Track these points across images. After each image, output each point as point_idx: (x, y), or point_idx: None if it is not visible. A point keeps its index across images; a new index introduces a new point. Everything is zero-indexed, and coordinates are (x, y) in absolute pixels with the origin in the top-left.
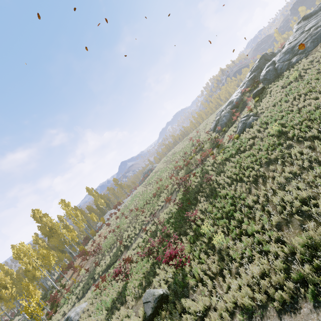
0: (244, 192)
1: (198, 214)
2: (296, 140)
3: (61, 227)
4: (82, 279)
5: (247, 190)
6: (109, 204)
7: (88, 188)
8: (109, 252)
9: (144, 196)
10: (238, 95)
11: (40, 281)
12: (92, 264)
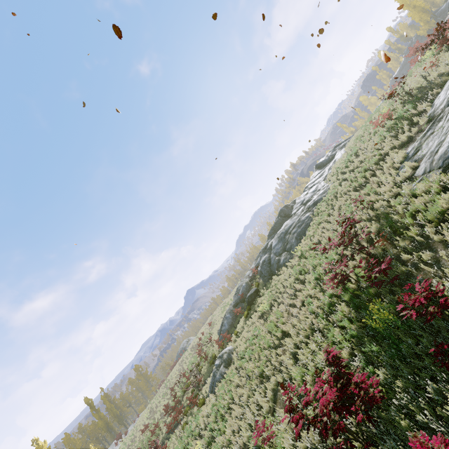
0: None
1: None
2: None
3: None
4: None
5: None
6: (122, 419)
7: (86, 399)
8: None
9: None
10: (245, 281)
11: None
12: None
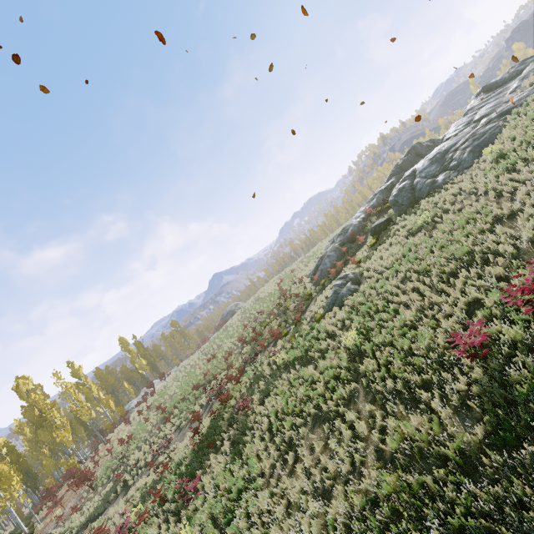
0: (266, 472)
1: (207, 481)
2: (366, 385)
3: (56, 415)
4: (54, 528)
5: (266, 474)
6: (157, 367)
7: (121, 339)
8: (103, 486)
9: (187, 381)
10: (358, 220)
11: (5, 510)
12: (77, 501)
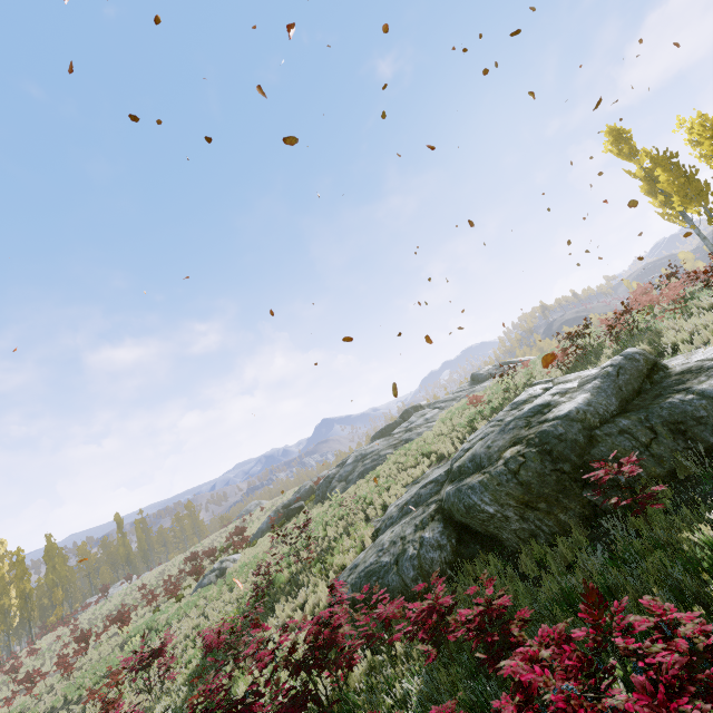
0: None
1: None
2: None
3: (8, 594)
4: None
5: None
6: (148, 557)
7: (117, 516)
8: None
9: (116, 604)
10: (311, 483)
11: None
12: None
